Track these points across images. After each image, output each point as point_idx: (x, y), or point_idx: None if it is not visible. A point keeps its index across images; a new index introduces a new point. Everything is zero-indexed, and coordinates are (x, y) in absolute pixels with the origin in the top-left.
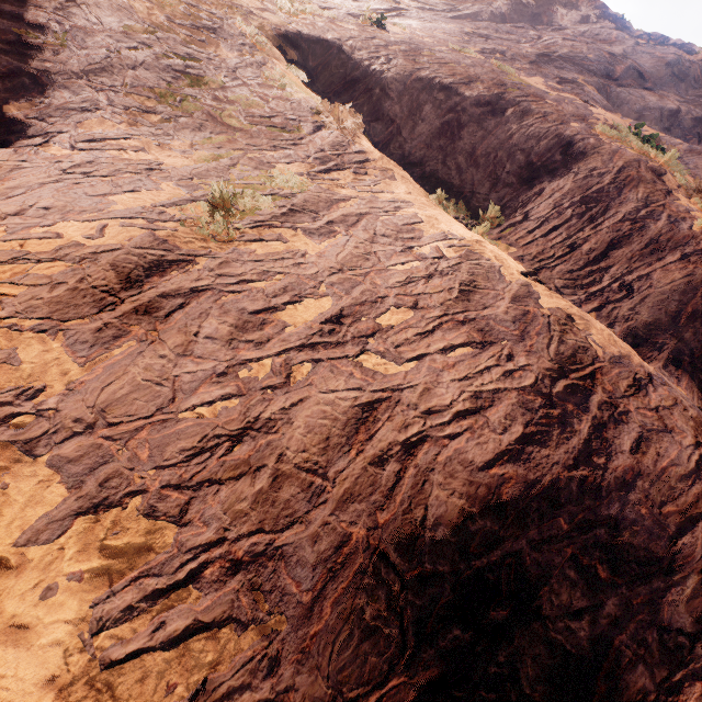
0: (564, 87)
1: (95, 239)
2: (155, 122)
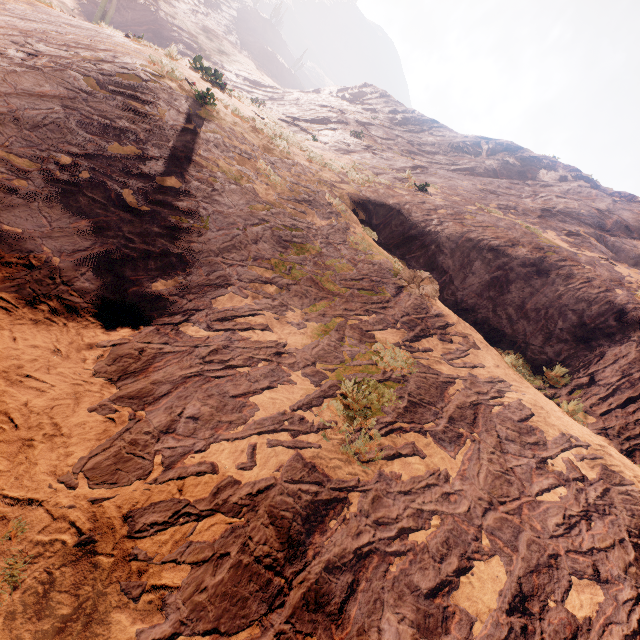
0: (574, 240)
1: (249, 471)
2: (271, 292)
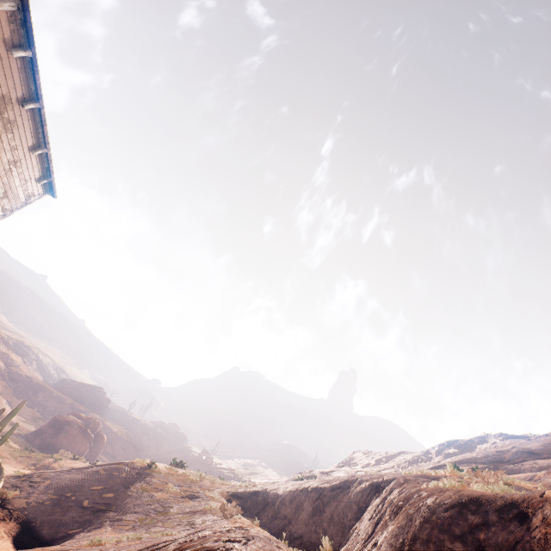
0: None
1: (45, 548)
2: (127, 528)
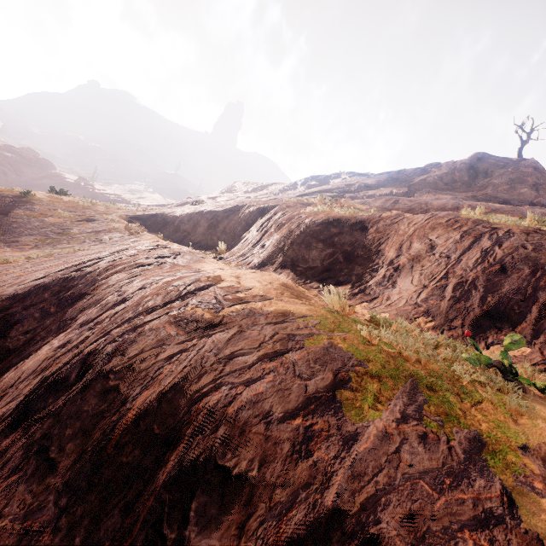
0: None
1: None
2: (29, 248)
